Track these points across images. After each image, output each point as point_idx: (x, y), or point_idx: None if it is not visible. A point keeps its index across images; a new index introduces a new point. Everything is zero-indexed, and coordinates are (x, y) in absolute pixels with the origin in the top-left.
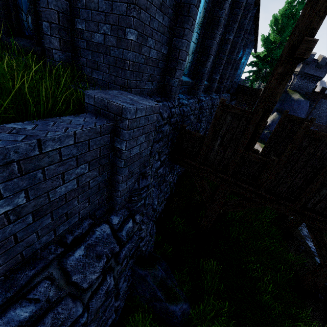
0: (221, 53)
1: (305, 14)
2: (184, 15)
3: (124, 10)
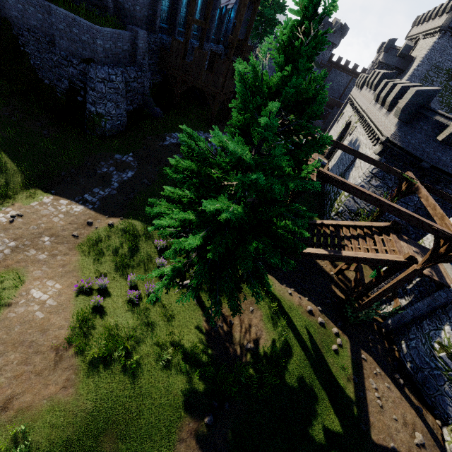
0: None
1: (209, 1)
2: None
3: (136, 0)
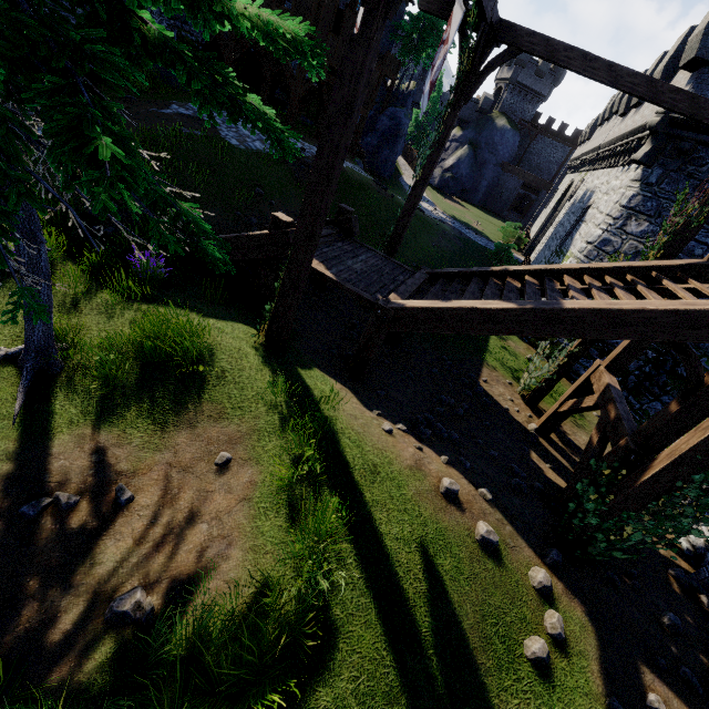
0: None
1: None
2: None
3: None
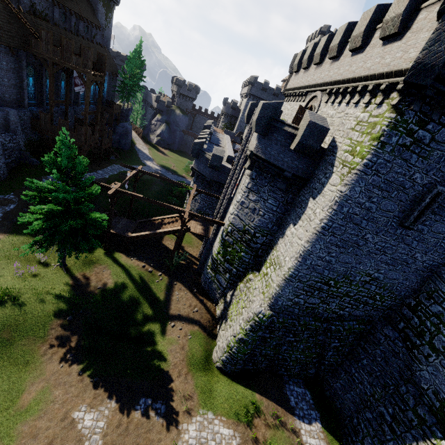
0: (57, 90)
1: (66, 88)
2: (22, 88)
3: (5, 91)
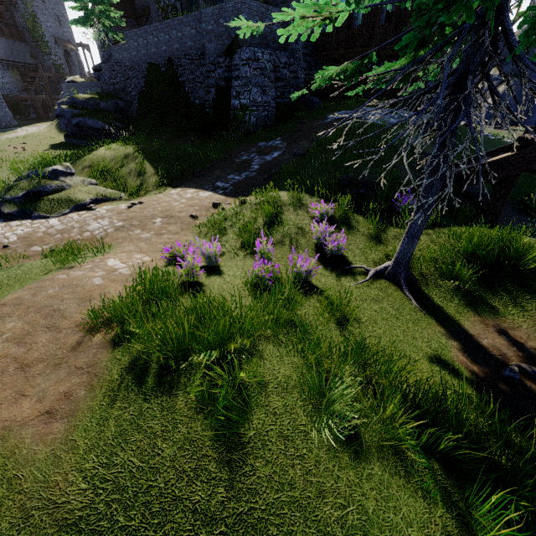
0: None
1: None
2: None
3: None
